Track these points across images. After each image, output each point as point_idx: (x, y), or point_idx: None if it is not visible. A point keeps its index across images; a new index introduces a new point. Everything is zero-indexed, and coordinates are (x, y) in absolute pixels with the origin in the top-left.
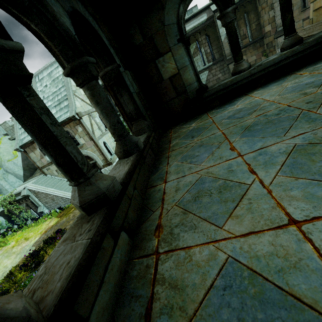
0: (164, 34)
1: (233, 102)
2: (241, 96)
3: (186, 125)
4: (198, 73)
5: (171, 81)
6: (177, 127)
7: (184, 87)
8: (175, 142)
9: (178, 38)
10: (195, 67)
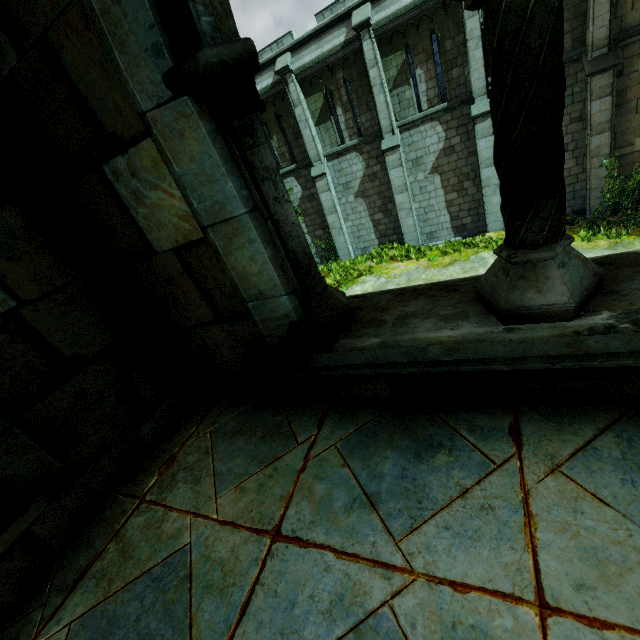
0: (99, 32)
1: (427, 468)
2: (491, 420)
3: (222, 457)
4: (307, 249)
5: (184, 262)
6: (212, 428)
7: (240, 299)
8: (57, 636)
9: (166, 71)
10: (287, 224)
